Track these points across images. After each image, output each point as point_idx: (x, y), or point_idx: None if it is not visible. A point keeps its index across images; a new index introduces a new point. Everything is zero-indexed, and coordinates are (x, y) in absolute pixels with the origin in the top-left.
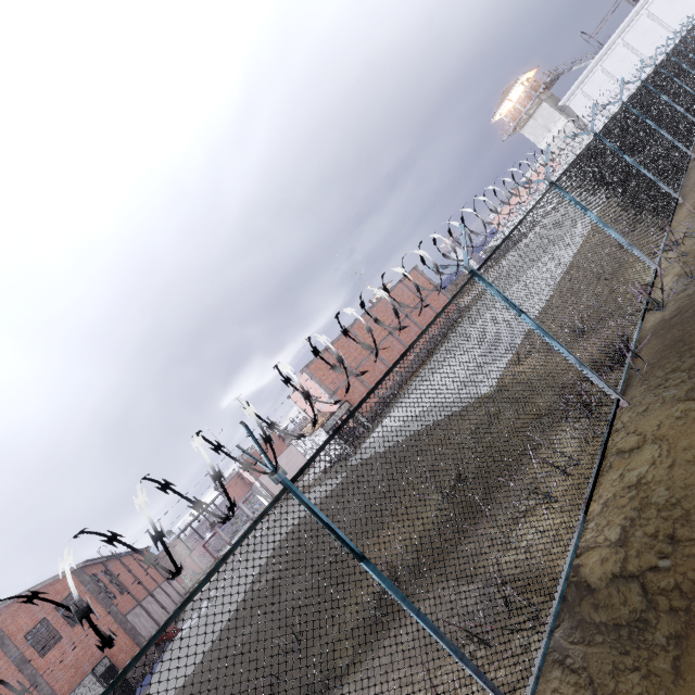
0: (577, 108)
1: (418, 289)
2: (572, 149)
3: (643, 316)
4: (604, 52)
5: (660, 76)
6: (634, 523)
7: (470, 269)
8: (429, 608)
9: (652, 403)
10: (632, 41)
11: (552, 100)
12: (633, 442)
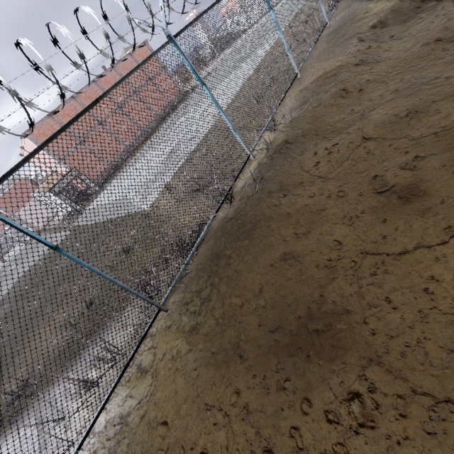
0: None
1: None
2: None
3: (217, 211)
4: None
5: None
6: None
7: None
8: (16, 442)
9: (175, 321)
10: None
11: None
12: (149, 361)
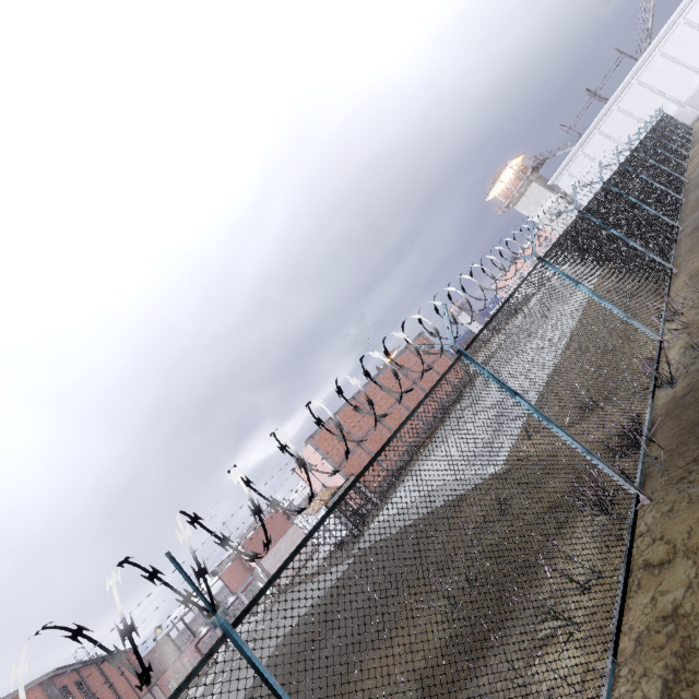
0: (565, 186)
1: (396, 375)
2: (565, 221)
3: (653, 393)
4: (583, 140)
5: (637, 159)
6: (678, 677)
7: (457, 349)
8: None
9: (677, 501)
10: (608, 131)
11: (540, 180)
12: (662, 553)
